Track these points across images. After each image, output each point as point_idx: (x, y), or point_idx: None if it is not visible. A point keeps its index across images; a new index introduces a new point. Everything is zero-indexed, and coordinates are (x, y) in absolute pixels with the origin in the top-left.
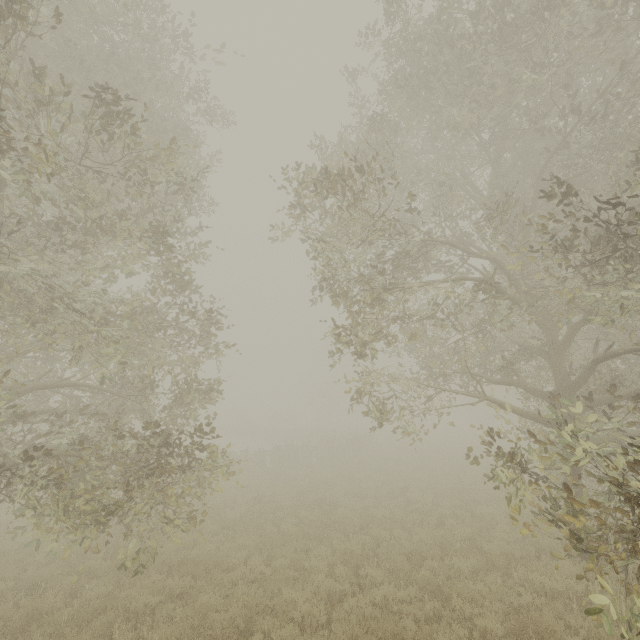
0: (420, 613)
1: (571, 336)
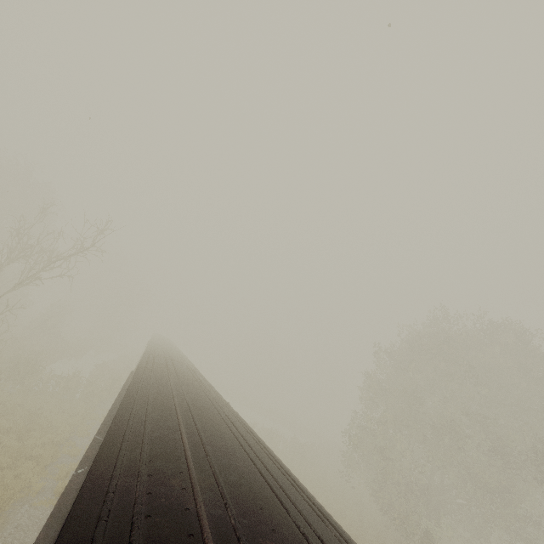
0: None
1: None
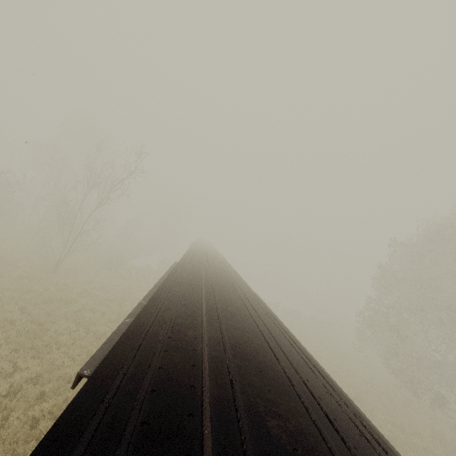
0: None
1: None
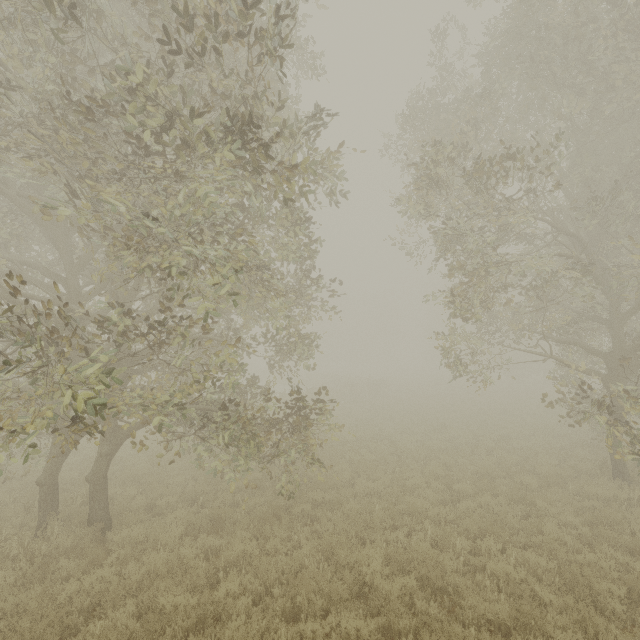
0: (517, 512)
1: (638, 308)
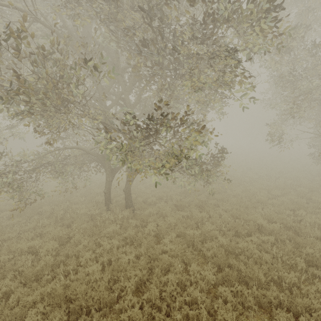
0: (304, 201)
1: None
